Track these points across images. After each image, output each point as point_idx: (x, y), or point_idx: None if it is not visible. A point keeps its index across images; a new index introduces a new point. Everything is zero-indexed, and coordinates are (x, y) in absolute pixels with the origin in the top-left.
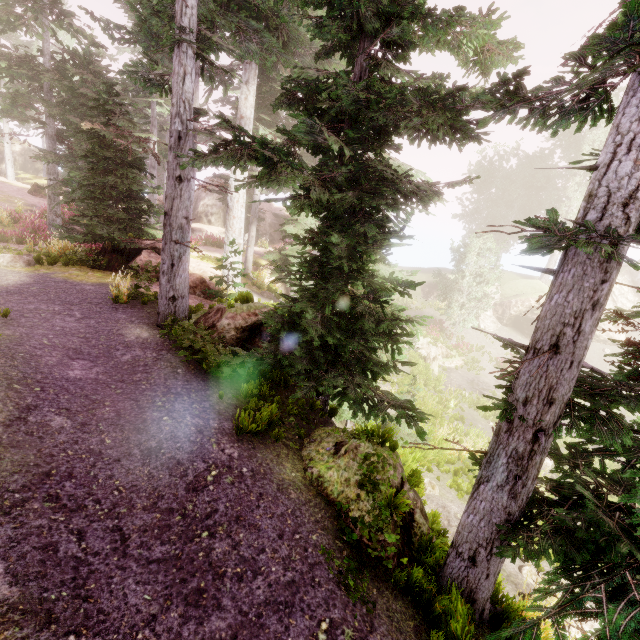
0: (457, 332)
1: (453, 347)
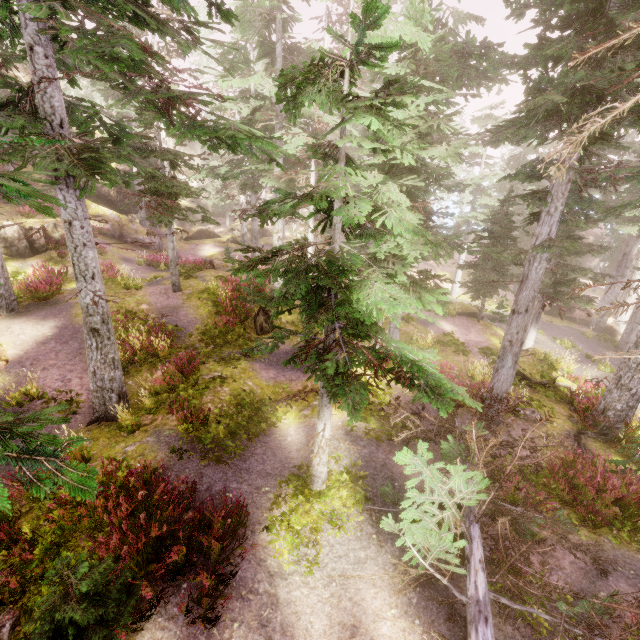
0: None
1: None
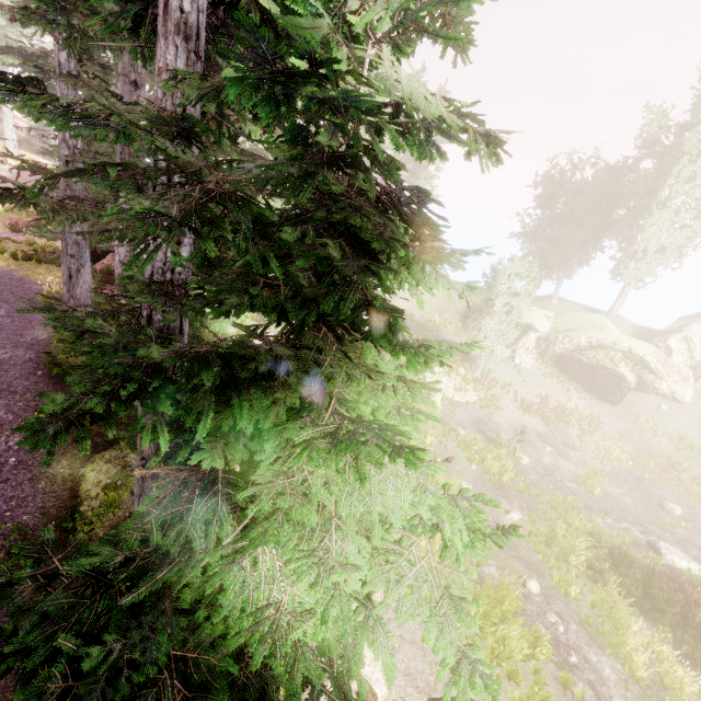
0: (485, 364)
1: (473, 380)
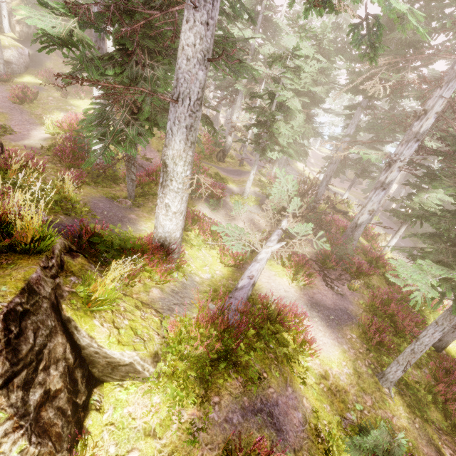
0: None
1: None
